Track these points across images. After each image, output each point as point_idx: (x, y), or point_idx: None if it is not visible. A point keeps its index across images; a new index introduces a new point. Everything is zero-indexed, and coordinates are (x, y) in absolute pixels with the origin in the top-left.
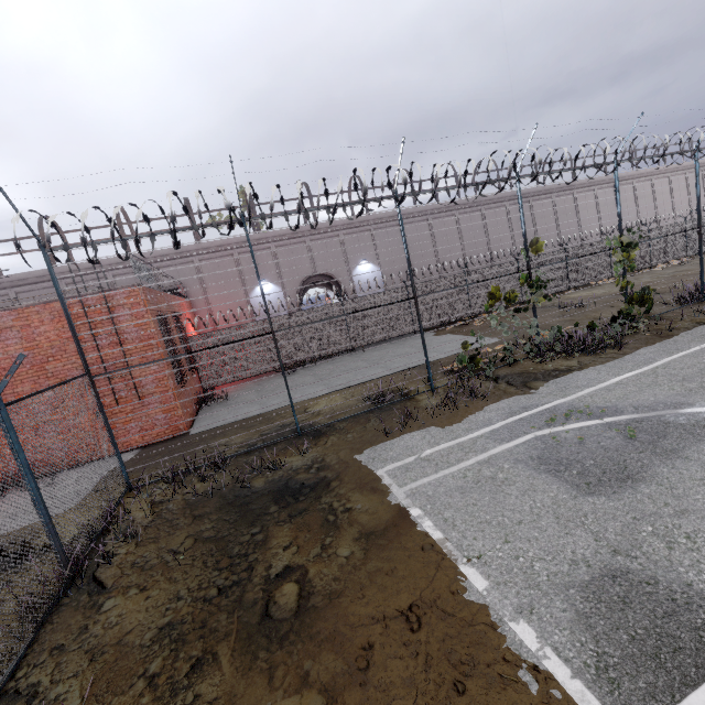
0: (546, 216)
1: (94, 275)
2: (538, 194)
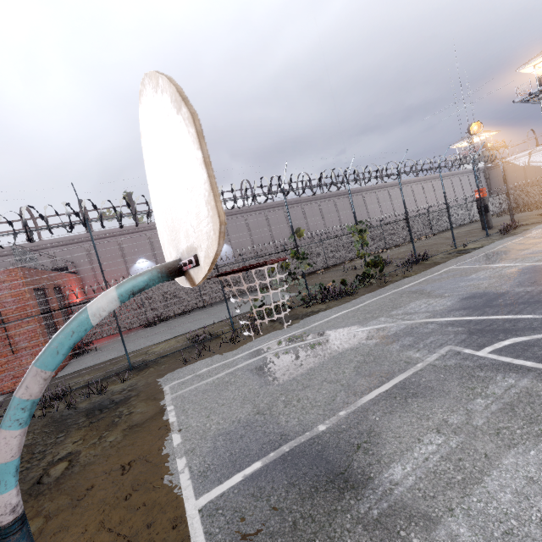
0: (346, 209)
1: None
2: (339, 195)
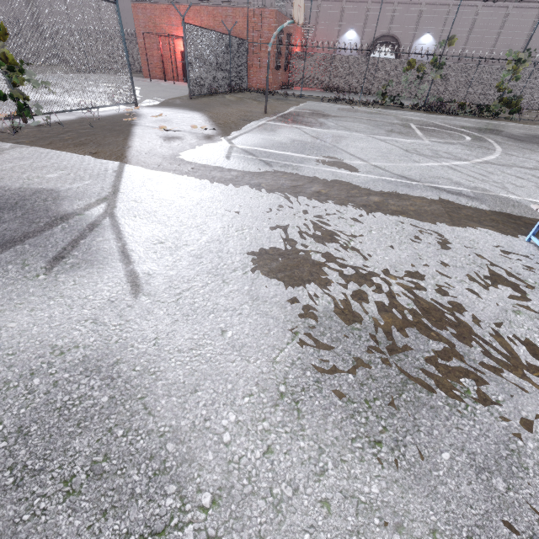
0: None
1: None
2: None
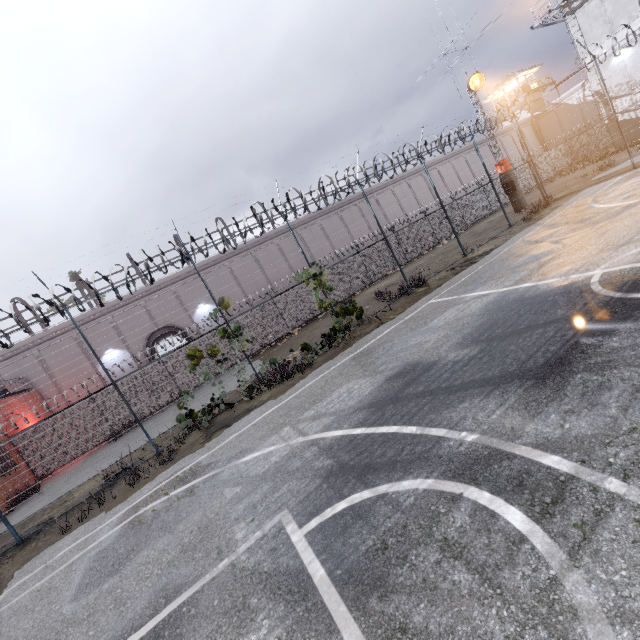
0: (357, 220)
1: None
2: (343, 205)
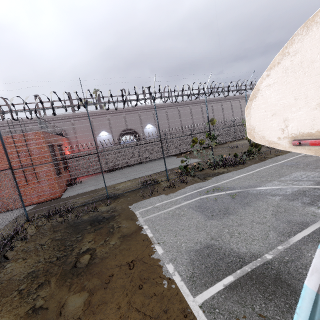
0: (228, 109)
1: (22, 125)
2: (224, 99)
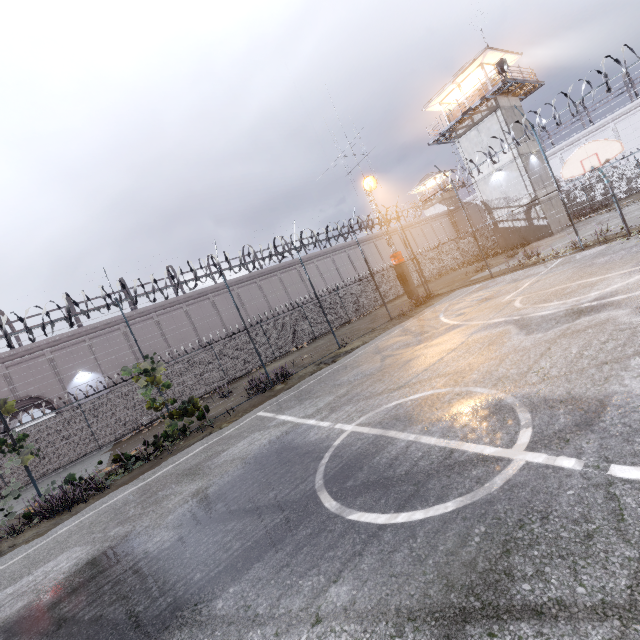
0: (276, 290)
1: None
2: (263, 275)
